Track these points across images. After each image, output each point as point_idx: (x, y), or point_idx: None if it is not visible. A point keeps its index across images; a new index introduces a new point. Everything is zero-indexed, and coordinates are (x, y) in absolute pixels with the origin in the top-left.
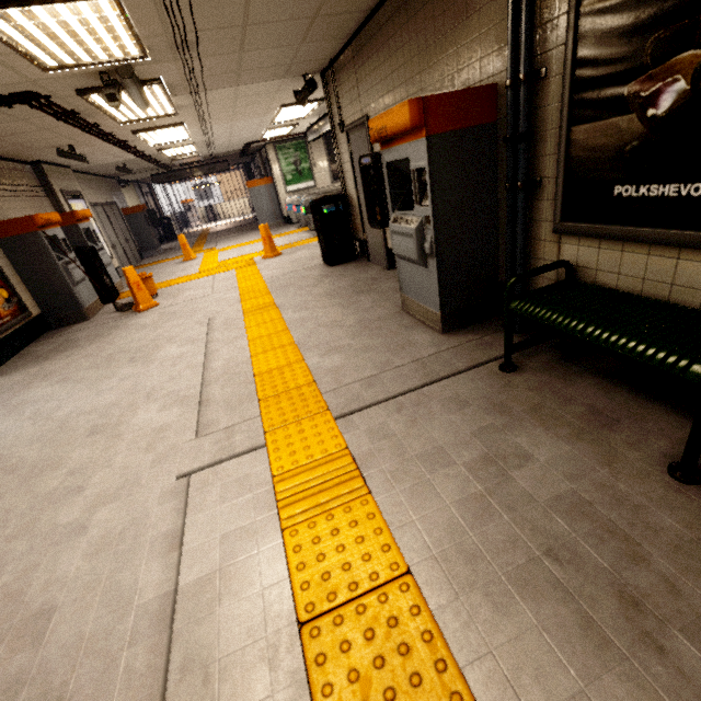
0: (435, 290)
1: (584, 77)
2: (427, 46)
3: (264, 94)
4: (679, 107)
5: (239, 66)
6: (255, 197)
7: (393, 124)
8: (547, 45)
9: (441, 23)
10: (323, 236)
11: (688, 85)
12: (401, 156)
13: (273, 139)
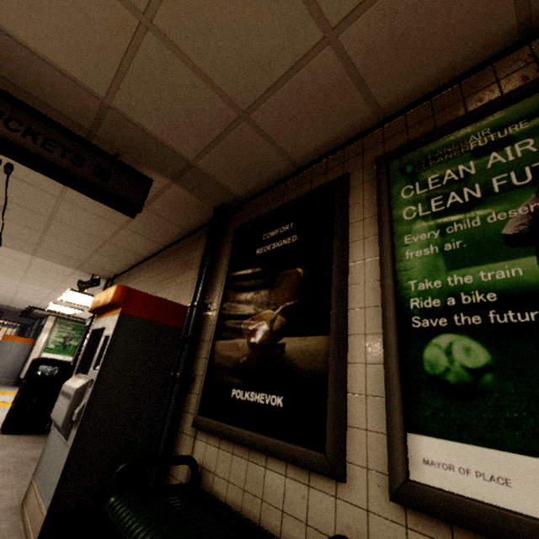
0: (59, 473)
1: (226, 312)
2: (164, 280)
3: (58, 273)
4: (265, 340)
5: (40, 242)
6: (3, 350)
7: (104, 298)
8: (214, 293)
9: (173, 271)
10: (21, 394)
11: (268, 328)
12: (103, 325)
13: (58, 313)
